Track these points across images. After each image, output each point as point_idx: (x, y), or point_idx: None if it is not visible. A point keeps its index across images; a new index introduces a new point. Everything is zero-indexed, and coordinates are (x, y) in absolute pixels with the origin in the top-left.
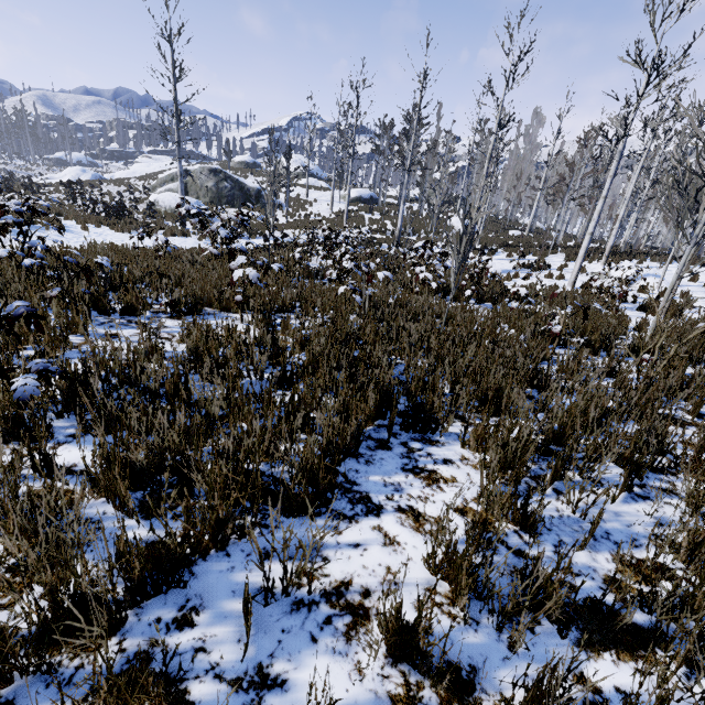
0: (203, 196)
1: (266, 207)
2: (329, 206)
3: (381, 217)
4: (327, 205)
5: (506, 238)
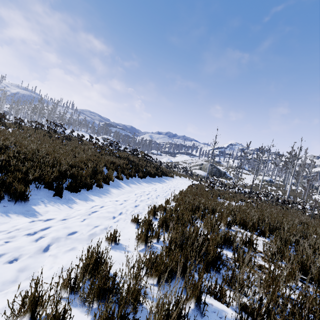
0: (206, 171)
1: (226, 178)
2: (251, 181)
3: (276, 189)
4: (250, 180)
5: None
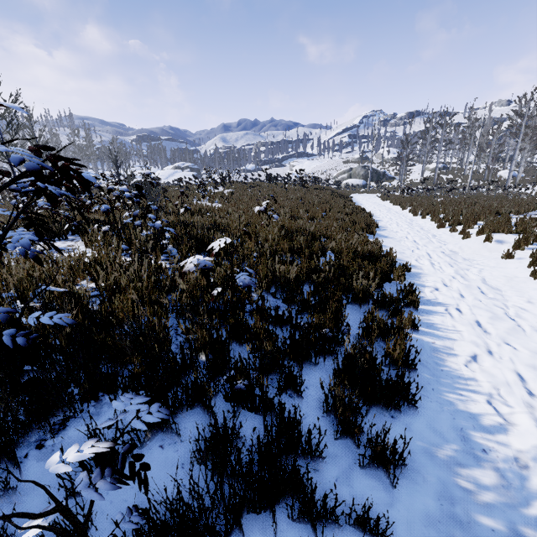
0: (358, 178)
1: (387, 179)
2: (419, 174)
3: (453, 176)
4: (418, 174)
5: (536, 179)
